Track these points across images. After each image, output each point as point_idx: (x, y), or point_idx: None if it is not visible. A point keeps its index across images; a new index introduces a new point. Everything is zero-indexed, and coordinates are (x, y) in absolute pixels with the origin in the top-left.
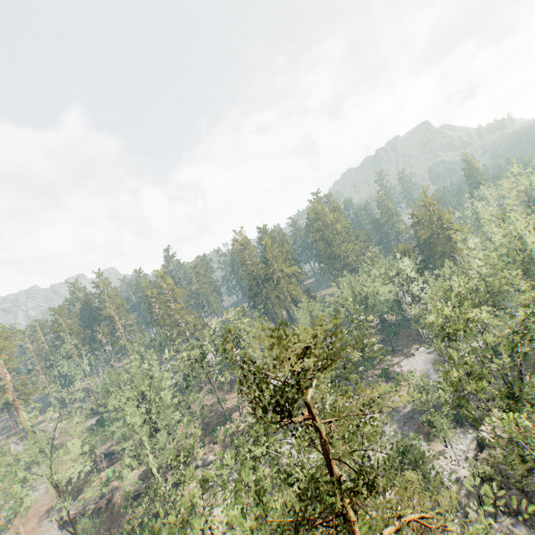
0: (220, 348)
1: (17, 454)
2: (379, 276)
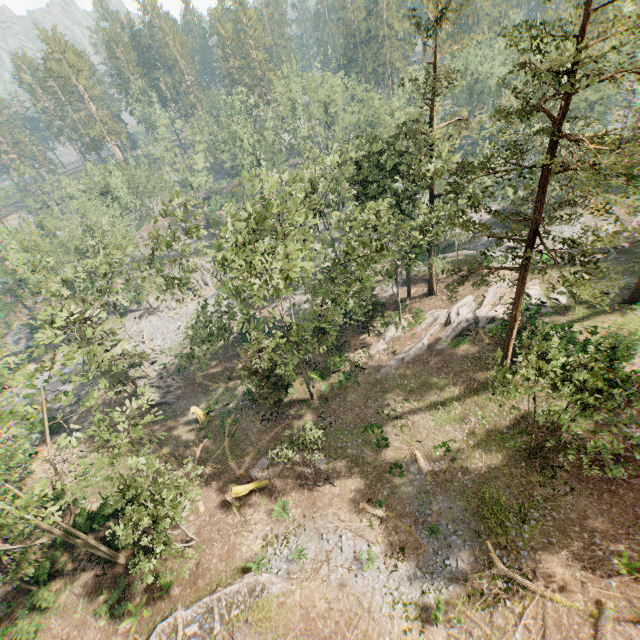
0: (323, 95)
1: (162, 152)
2: (503, 52)
